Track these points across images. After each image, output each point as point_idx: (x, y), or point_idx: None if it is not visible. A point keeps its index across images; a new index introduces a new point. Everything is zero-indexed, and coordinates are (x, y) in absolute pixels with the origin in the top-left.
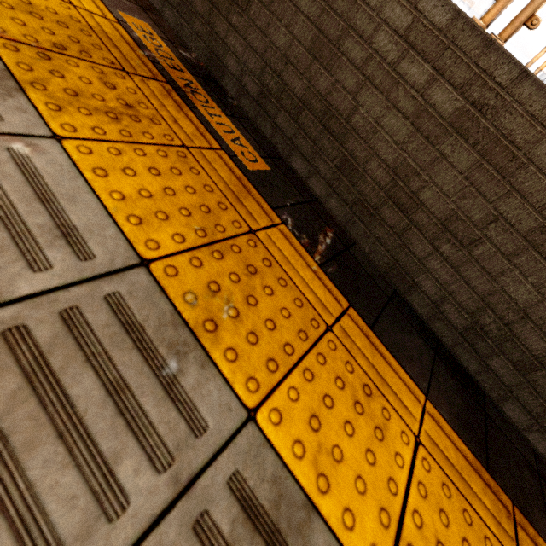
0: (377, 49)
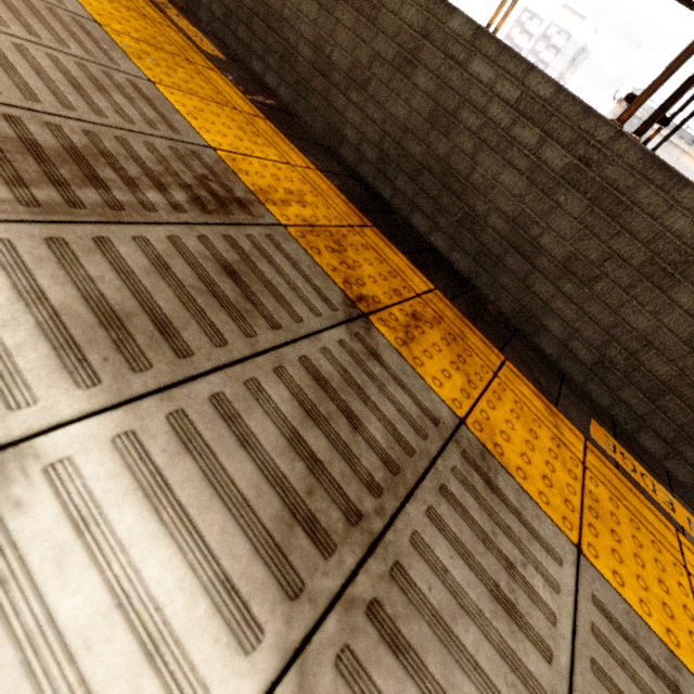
0: None
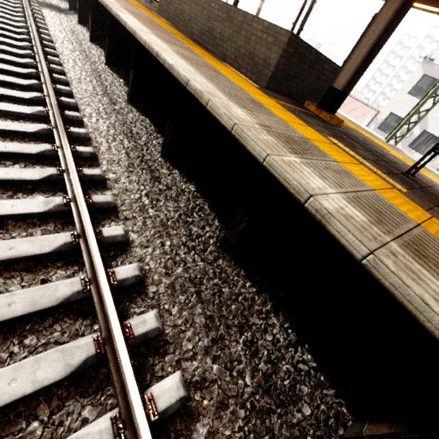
0: None
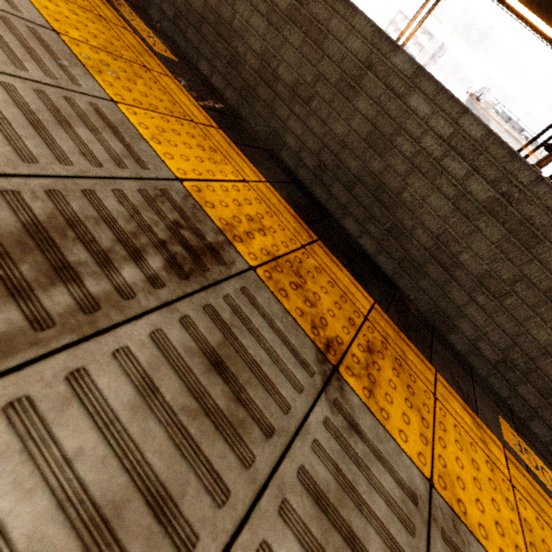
0: None
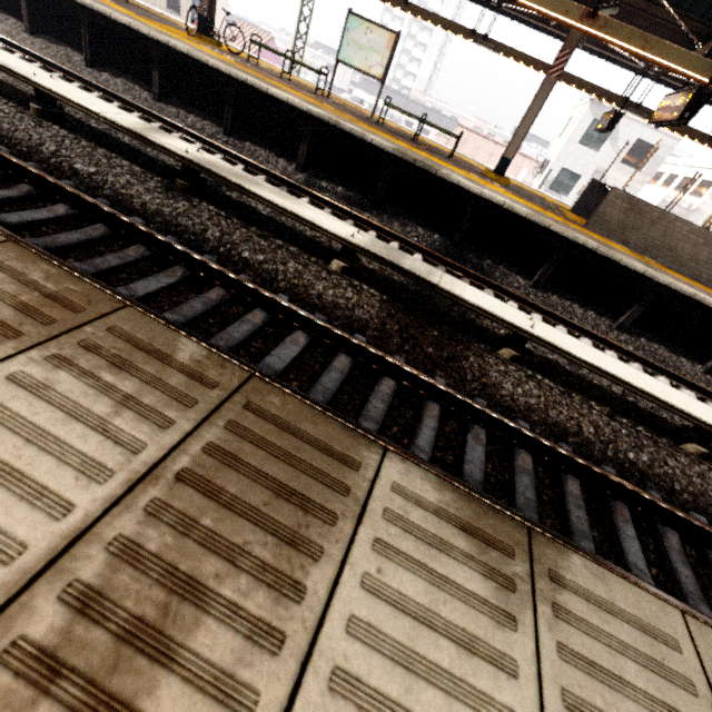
0: (682, 234)
